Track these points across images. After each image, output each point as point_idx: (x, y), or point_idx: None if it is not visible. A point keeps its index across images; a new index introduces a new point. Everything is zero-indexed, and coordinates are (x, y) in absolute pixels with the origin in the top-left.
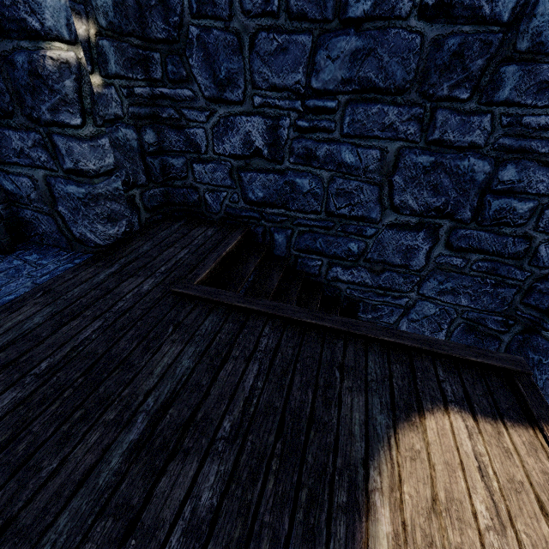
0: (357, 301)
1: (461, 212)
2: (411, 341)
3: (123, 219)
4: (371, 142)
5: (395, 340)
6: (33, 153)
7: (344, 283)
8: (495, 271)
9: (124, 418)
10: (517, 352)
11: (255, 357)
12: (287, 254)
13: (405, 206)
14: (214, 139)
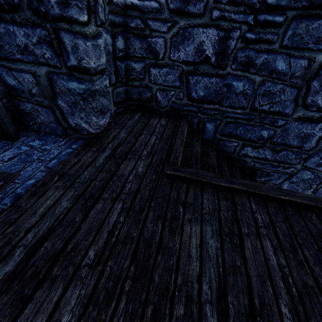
0: (256, 170)
1: None
2: None
3: (108, 111)
4: (303, 53)
5: None
6: (37, 49)
7: (250, 158)
8: None
9: (193, 312)
10: None
11: (261, 233)
12: (213, 138)
13: (314, 104)
14: (171, 47)
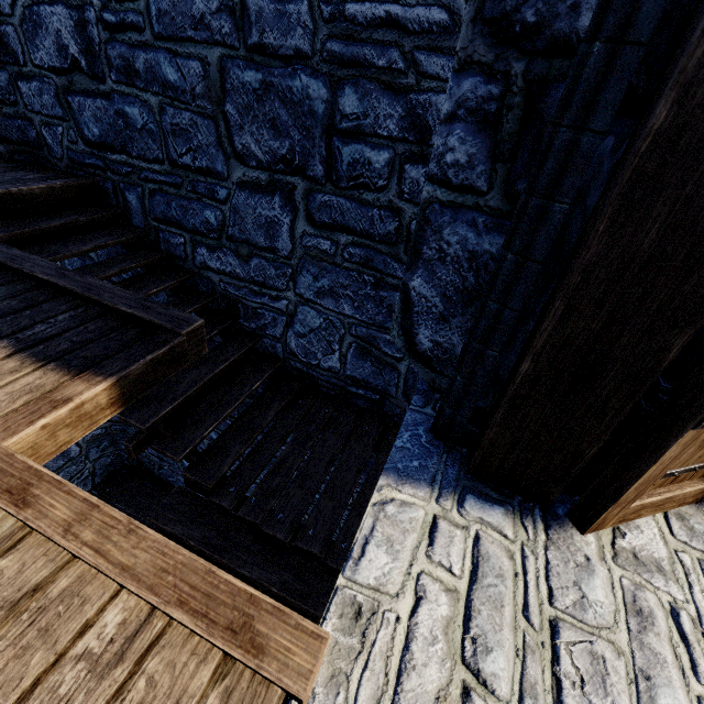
0: (235, 301)
1: (312, 165)
2: (70, 283)
3: None
4: (189, 49)
5: (49, 279)
6: None
7: (215, 273)
8: (371, 263)
9: None
10: (413, 389)
11: None
12: (147, 225)
13: (249, 153)
14: (27, 42)
